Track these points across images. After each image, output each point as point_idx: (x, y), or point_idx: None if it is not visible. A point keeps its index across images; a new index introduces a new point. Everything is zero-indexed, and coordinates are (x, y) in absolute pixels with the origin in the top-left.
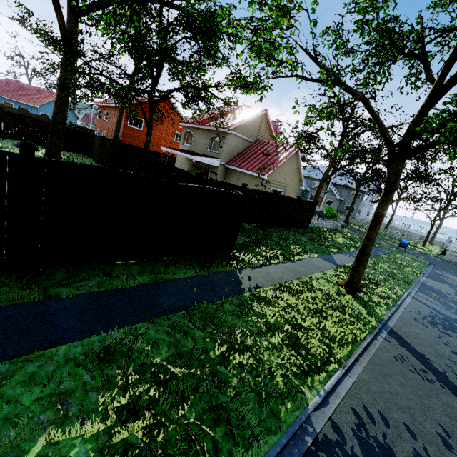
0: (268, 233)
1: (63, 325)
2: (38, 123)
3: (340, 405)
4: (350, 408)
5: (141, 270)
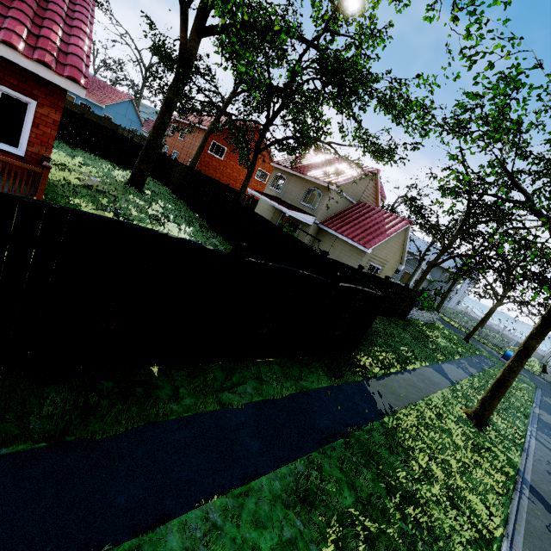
0: (372, 324)
1: (252, 449)
2: (117, 137)
3: None
4: None
5: (282, 372)
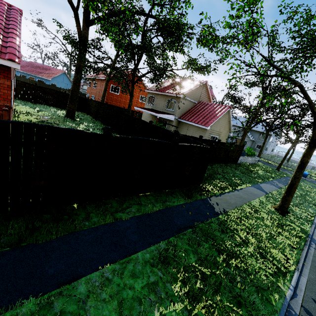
0: (215, 168)
1: (133, 239)
2: (57, 93)
3: (304, 296)
4: (311, 299)
5: (154, 199)
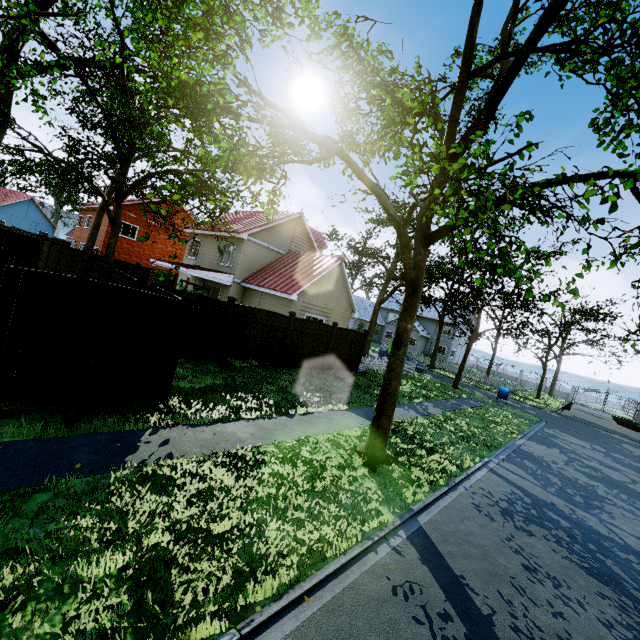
0: (274, 374)
1: None
2: None
3: None
4: None
5: None
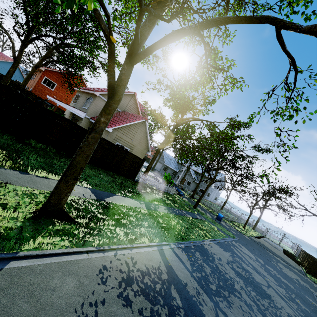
0: (58, 157)
1: None
2: None
3: None
4: None
5: None
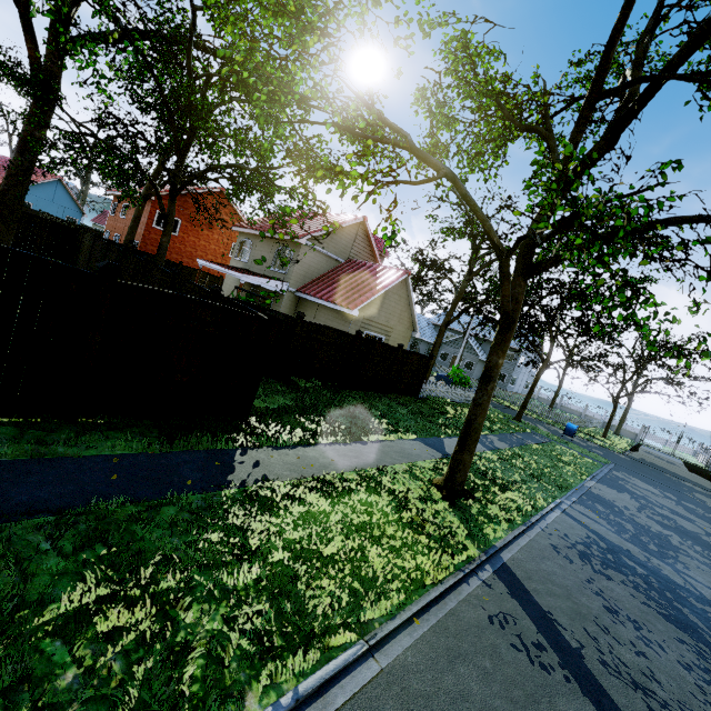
0: (339, 397)
1: None
2: None
3: None
4: None
5: (14, 435)
